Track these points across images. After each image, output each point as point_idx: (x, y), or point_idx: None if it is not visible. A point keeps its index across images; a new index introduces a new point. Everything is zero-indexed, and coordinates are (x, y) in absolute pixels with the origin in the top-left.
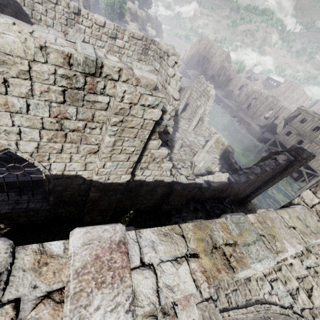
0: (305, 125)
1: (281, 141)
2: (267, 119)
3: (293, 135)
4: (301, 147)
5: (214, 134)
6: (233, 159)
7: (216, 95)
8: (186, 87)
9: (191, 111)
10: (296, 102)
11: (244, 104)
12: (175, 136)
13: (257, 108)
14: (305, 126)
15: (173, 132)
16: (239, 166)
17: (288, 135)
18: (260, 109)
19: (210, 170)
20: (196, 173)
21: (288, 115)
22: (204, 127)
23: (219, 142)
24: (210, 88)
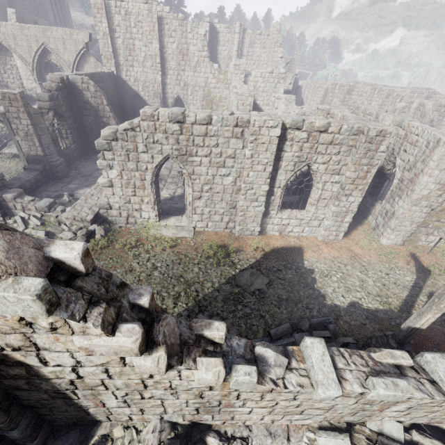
0: None
1: None
2: None
3: None
4: None
5: None
6: None
7: None
8: None
9: None
10: None
11: None
12: None
13: None
14: None
15: None
16: None
17: None
18: None
19: None
20: None
21: None
22: None
23: None
24: None
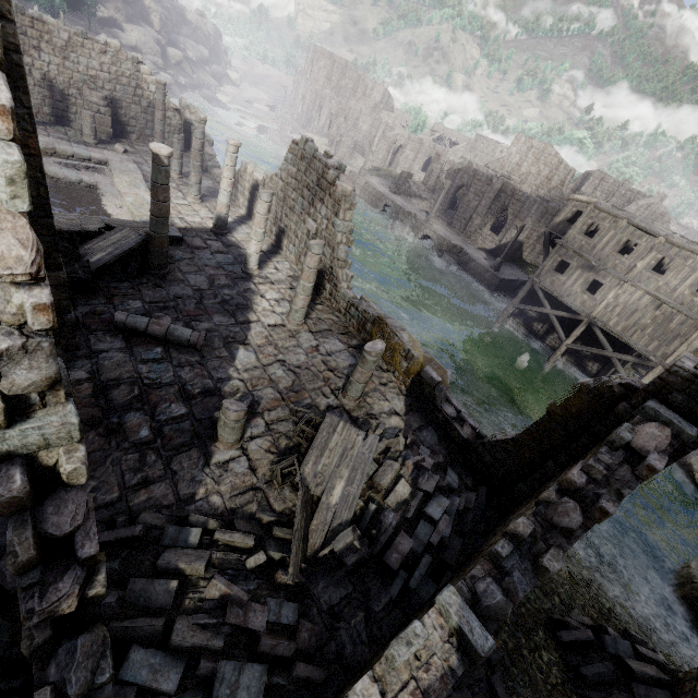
0: (598, 242)
1: (548, 290)
2: (497, 231)
3: (575, 271)
4: (696, 364)
5: (374, 322)
6: (449, 406)
7: (373, 190)
8: (269, 179)
9: (297, 251)
10: (547, 183)
11: (441, 204)
12: (231, 368)
13: (472, 210)
14: (599, 245)
15: (226, 353)
16: (474, 427)
17: (558, 269)
18: (480, 210)
19: (372, 533)
20: (319, 553)
21: (542, 216)
22: (343, 302)
23: (394, 349)
24: (336, 172)
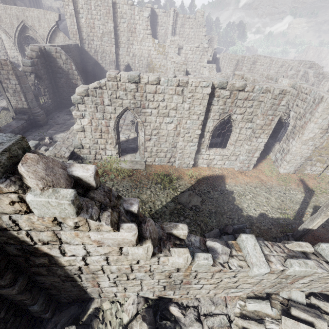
0: None
1: None
2: None
3: None
4: None
5: None
6: None
7: None
8: None
9: None
10: None
11: None
12: None
13: None
14: None
15: None
16: None
17: None
18: None
19: None
20: None
21: None
22: None
23: None
24: None
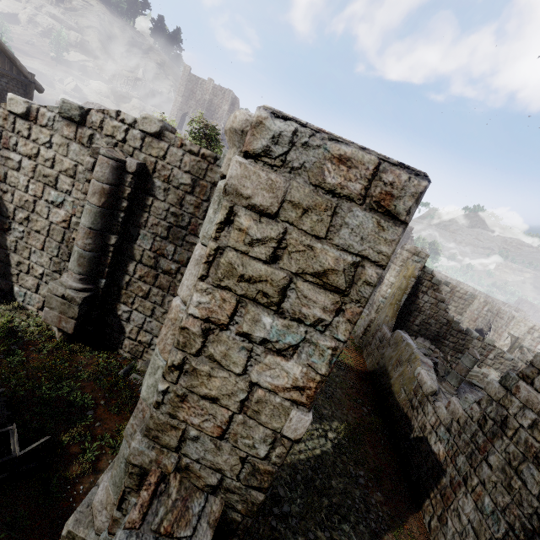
0: None
1: None
2: None
3: None
4: None
5: None
6: None
7: None
8: None
9: None
10: None
11: None
12: None
13: None
14: None
15: None
16: None
17: None
18: None
19: None
20: None
21: None
22: None
23: None
24: None
